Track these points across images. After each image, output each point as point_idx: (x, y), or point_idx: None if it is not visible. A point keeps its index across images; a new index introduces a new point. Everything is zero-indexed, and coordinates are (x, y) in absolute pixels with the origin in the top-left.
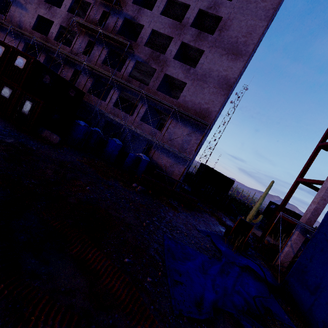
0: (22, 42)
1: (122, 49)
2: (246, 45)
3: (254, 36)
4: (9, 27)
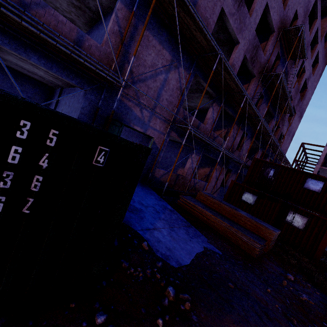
0: (189, 73)
1: (274, 108)
2: (304, 111)
3: (307, 105)
4: (218, 57)
